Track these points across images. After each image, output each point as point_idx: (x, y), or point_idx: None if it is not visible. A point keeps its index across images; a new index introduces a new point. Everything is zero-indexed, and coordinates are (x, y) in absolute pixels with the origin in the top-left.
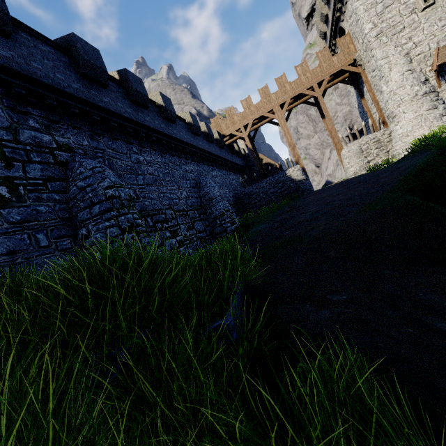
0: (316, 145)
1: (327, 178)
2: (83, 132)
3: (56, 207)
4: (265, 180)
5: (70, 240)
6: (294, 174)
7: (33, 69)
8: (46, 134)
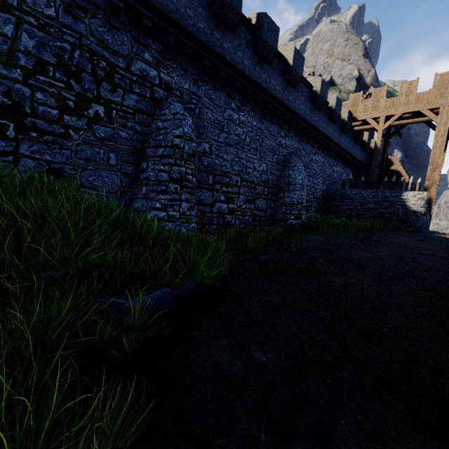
0: None
1: None
2: (189, 75)
3: (134, 137)
4: (371, 190)
5: (133, 167)
6: (412, 200)
7: (167, 2)
8: (154, 69)
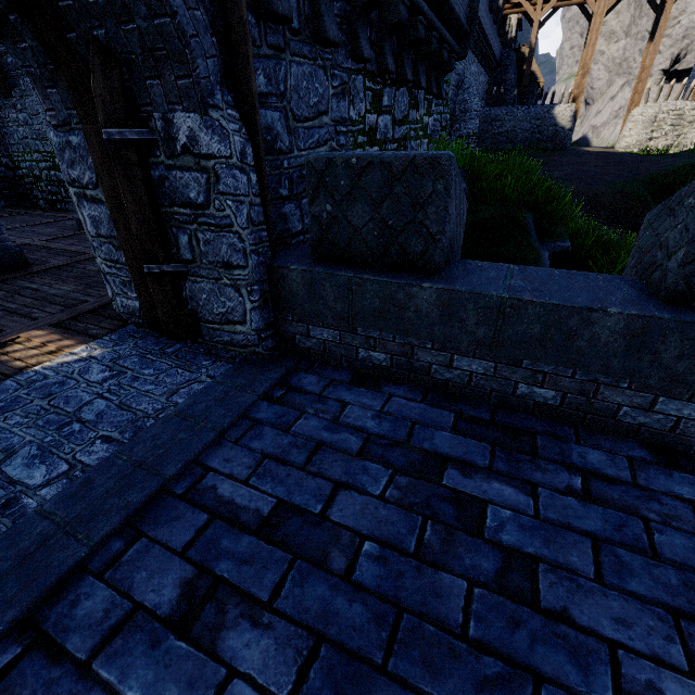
0: (611, 62)
1: (587, 131)
2: None
3: None
4: (523, 106)
5: None
6: (562, 115)
7: None
8: None
